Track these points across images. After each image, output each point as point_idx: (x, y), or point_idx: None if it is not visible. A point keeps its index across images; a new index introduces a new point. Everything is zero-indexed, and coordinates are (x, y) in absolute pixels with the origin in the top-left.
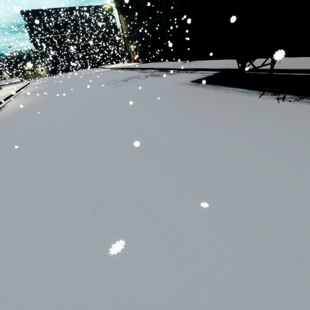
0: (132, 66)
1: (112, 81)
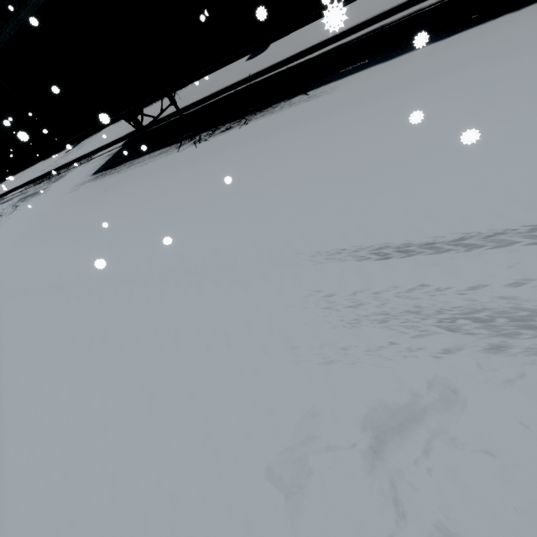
0: None
1: None
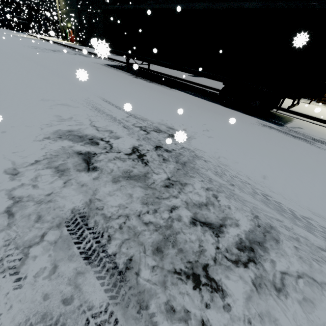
0: (66, 44)
1: (39, 47)
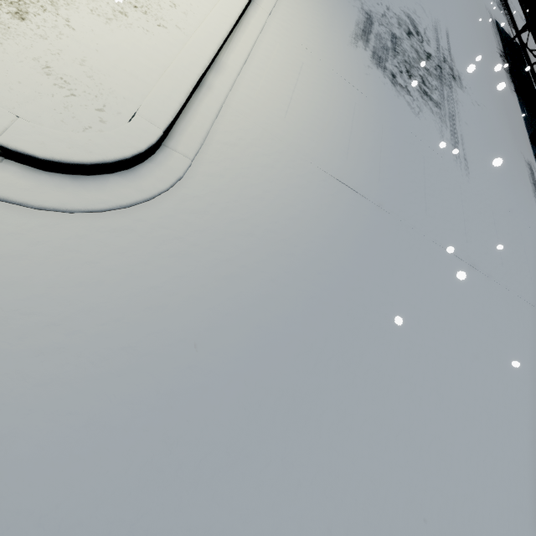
0: None
1: None
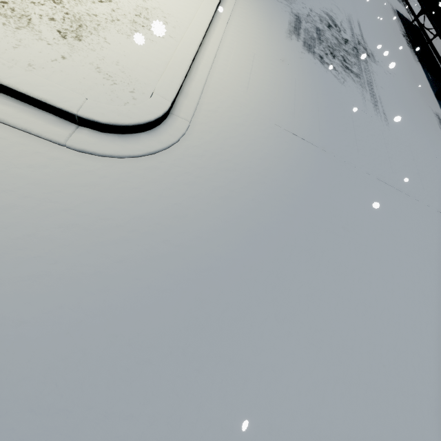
0: None
1: None
